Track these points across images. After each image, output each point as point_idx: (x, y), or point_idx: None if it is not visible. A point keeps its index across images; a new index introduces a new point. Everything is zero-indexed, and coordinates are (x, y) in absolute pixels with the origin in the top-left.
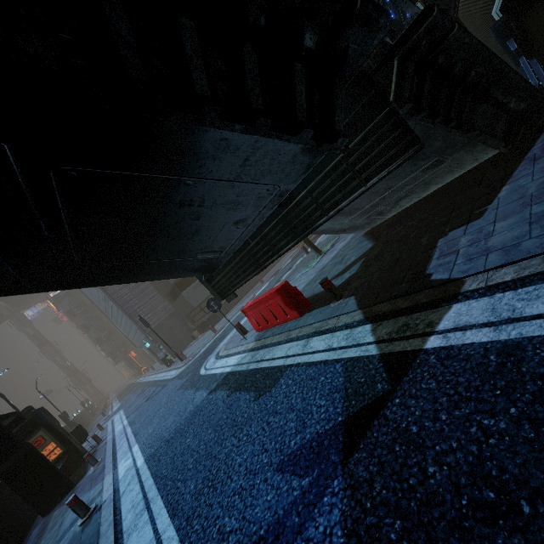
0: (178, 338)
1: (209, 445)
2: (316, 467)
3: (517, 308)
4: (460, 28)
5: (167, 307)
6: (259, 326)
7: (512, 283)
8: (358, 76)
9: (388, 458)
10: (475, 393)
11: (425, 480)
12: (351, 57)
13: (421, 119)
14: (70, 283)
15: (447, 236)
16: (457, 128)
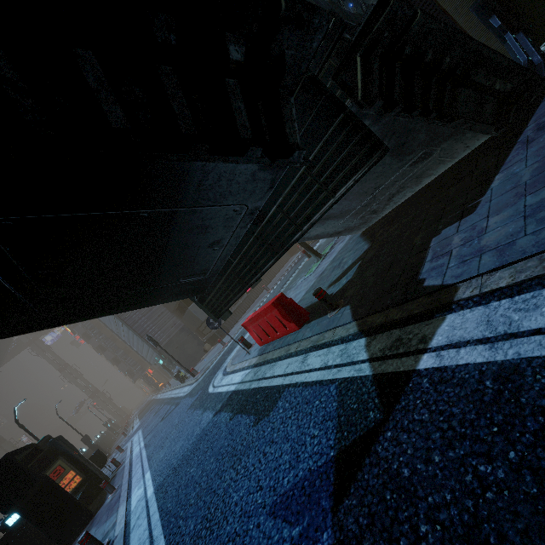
0: (190, 353)
1: (210, 477)
2: (307, 513)
3: (513, 320)
4: (423, 14)
5: (176, 322)
6: (261, 340)
7: (508, 289)
8: (305, 83)
9: (379, 509)
10: (470, 430)
11: (416, 543)
12: (290, 64)
13: (396, 114)
14: (52, 322)
15: (440, 235)
16: (439, 119)
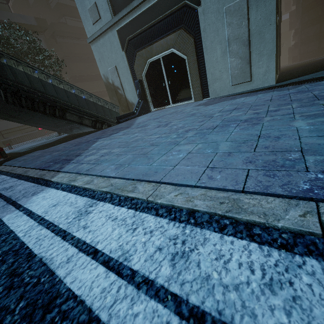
0: None
1: None
2: None
3: None
4: (23, 92)
5: None
6: None
7: None
8: None
9: None
10: None
11: None
12: None
13: (27, 109)
14: None
15: (37, 151)
16: (56, 117)
